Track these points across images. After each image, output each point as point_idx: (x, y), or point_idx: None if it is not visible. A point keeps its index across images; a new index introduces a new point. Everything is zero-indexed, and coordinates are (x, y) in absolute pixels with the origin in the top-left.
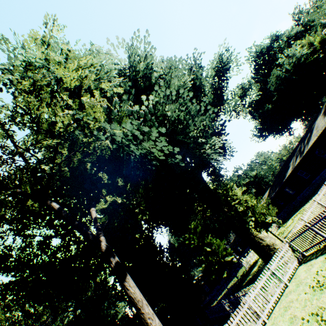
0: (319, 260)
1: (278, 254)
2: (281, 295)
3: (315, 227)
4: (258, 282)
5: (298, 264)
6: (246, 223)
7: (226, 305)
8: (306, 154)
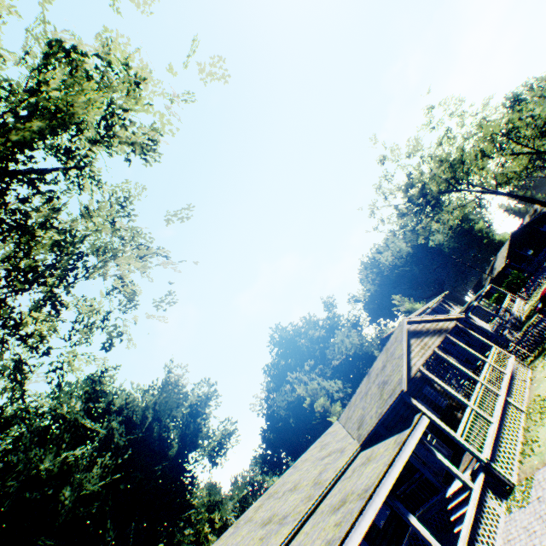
0: None
1: None
2: None
3: None
4: None
5: None
6: None
7: None
8: None
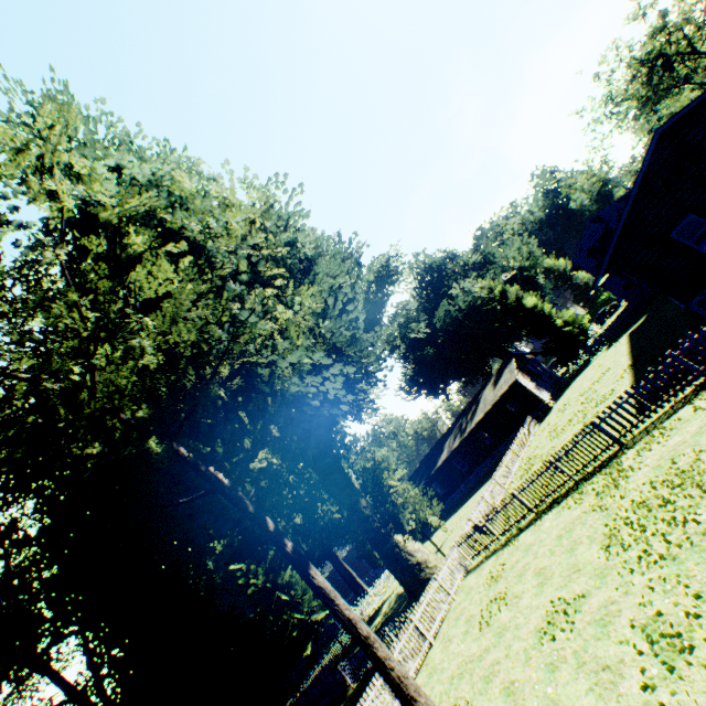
0: (490, 560)
1: (432, 575)
2: (447, 612)
3: (489, 523)
4: (398, 625)
5: (464, 575)
6: (404, 522)
7: (348, 669)
8: (469, 434)
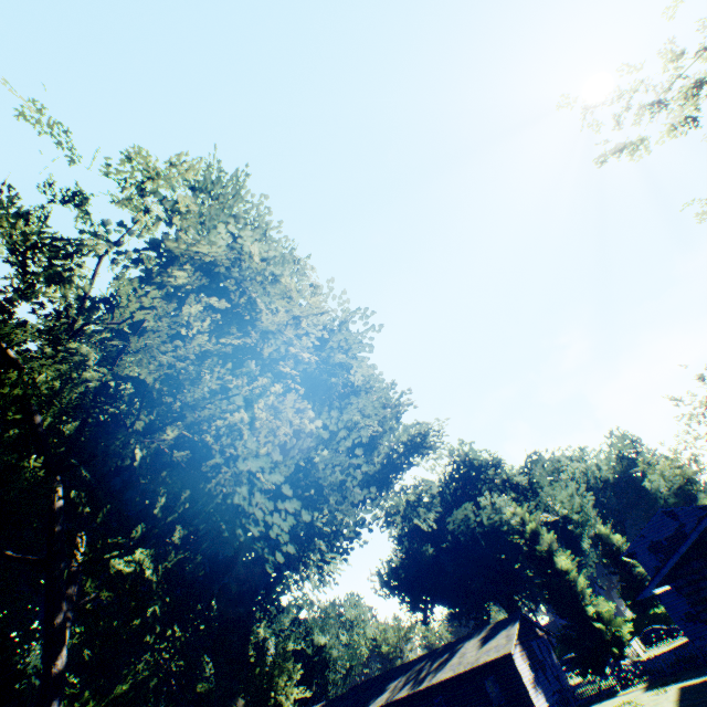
0: None
1: None
2: None
3: None
4: None
5: None
6: None
7: None
8: (424, 690)
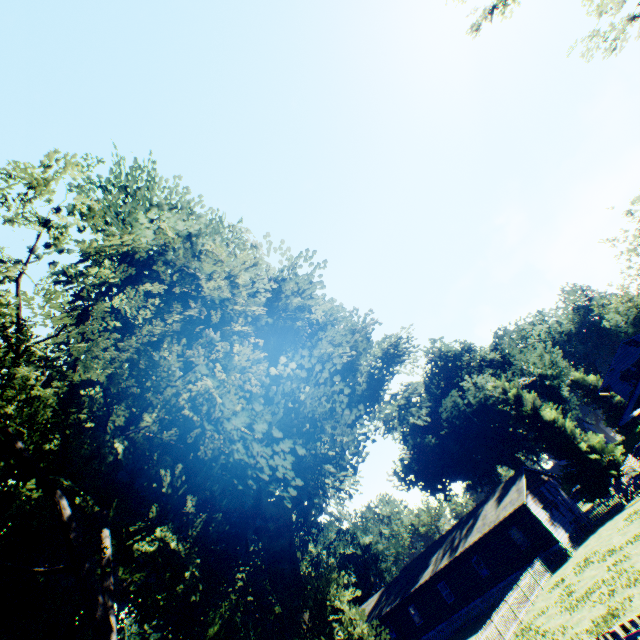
0: None
1: None
2: None
3: None
4: None
5: None
6: None
7: None
8: (460, 555)
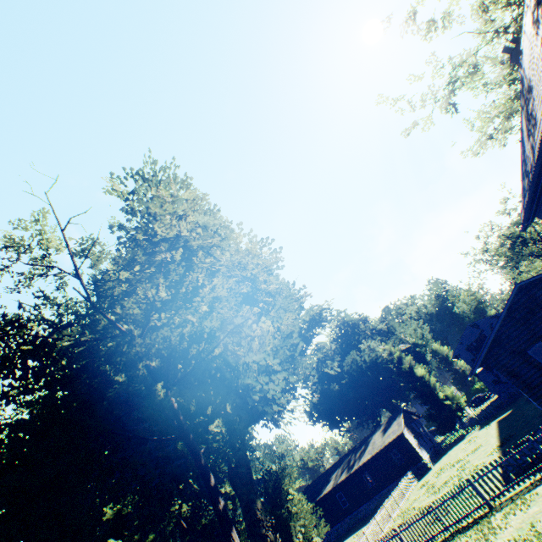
0: None
1: None
2: None
3: None
4: None
5: None
6: (293, 533)
7: None
8: (355, 471)
